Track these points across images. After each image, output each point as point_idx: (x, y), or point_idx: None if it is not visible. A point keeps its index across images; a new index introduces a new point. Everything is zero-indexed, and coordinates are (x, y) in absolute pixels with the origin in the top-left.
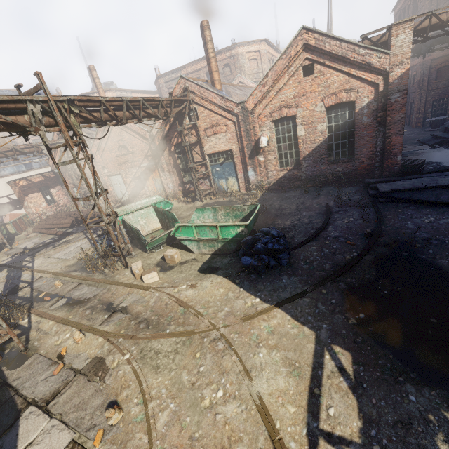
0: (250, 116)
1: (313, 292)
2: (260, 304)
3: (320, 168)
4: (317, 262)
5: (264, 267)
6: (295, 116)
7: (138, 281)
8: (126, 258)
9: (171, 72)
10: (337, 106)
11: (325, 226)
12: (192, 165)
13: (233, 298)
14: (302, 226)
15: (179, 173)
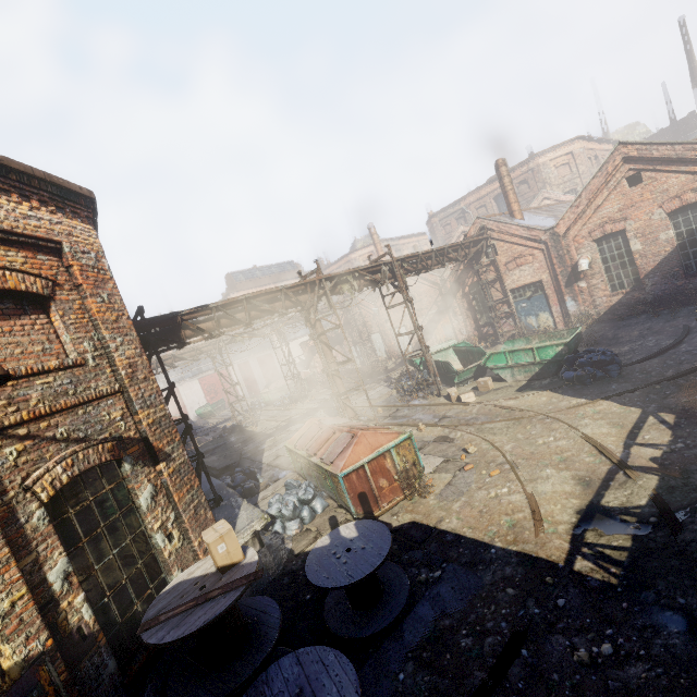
0: (563, 240)
1: (645, 388)
2: (586, 401)
3: (674, 285)
4: (656, 372)
5: (589, 377)
6: (624, 230)
7: (455, 402)
8: (434, 392)
9: (447, 207)
10: (684, 209)
11: (677, 344)
12: (492, 304)
13: (557, 401)
14: (644, 349)
15: (475, 316)
